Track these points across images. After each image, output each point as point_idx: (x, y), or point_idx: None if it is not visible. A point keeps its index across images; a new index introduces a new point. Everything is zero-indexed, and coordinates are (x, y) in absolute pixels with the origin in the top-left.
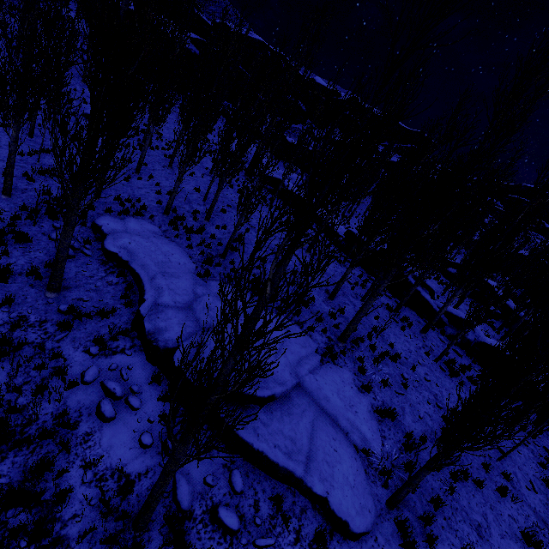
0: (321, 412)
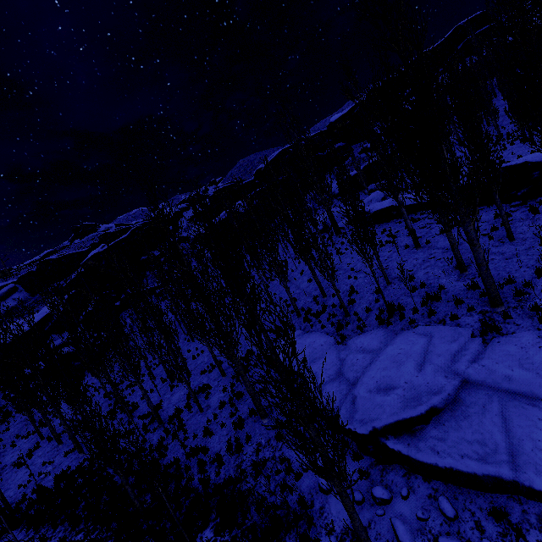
0: (508, 396)
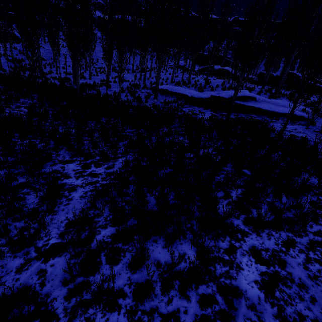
0: (277, 106)
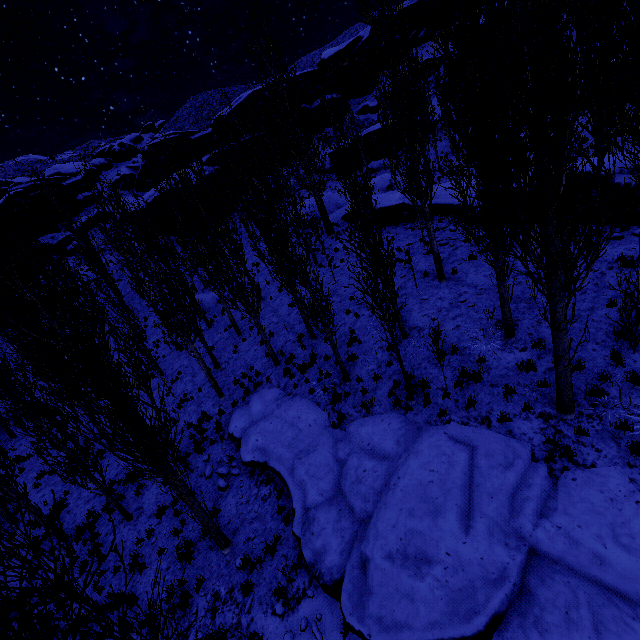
0: (601, 595)
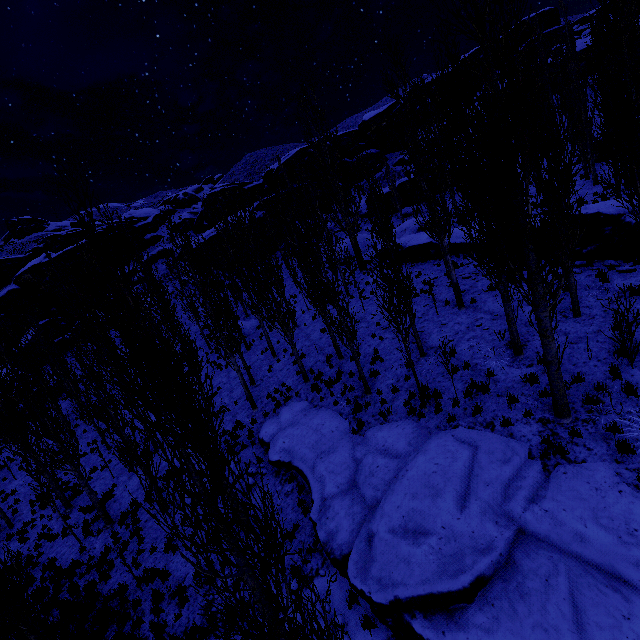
0: (580, 567)
